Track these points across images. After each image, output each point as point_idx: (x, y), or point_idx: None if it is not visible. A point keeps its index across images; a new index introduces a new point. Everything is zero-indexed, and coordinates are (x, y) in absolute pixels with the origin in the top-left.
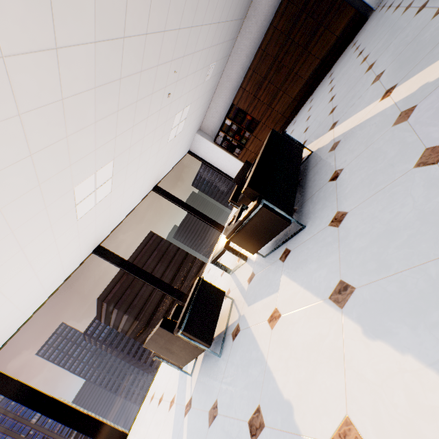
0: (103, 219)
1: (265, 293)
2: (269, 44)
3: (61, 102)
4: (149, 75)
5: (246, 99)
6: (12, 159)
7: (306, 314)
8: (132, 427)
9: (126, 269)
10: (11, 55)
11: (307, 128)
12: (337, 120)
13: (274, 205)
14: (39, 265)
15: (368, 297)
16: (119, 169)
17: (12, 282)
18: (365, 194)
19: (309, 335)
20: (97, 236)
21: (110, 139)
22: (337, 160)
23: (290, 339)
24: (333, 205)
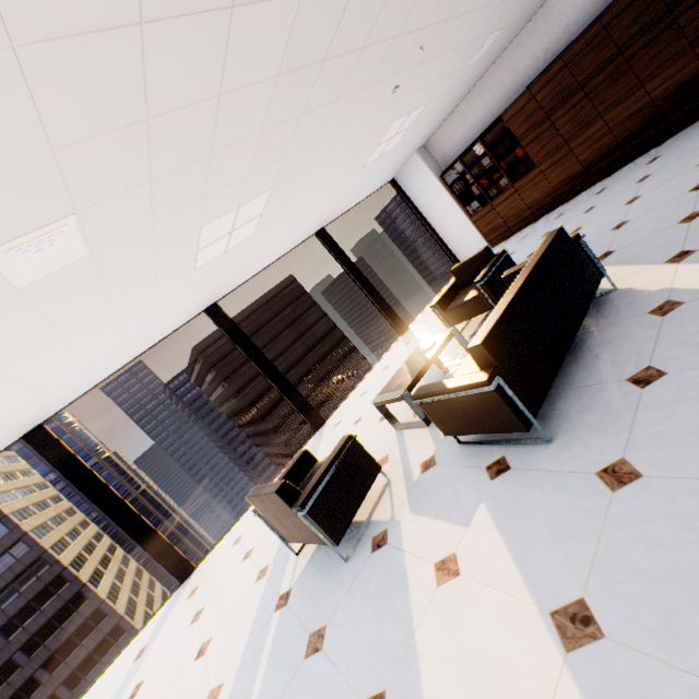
0: (231, 270)
1: (443, 511)
2: (623, 15)
3: (216, 100)
4: (375, 53)
5: (529, 116)
6: (123, 185)
7: (502, 609)
8: (202, 562)
9: (245, 351)
10: (155, 20)
11: (623, 224)
12: (692, 248)
13: (514, 390)
14: (129, 322)
15: (622, 672)
16: (276, 203)
17: (90, 341)
18: (693, 465)
19: (496, 650)
20: (215, 291)
21: (276, 159)
22: (661, 346)
23: (462, 629)
24: (618, 438)
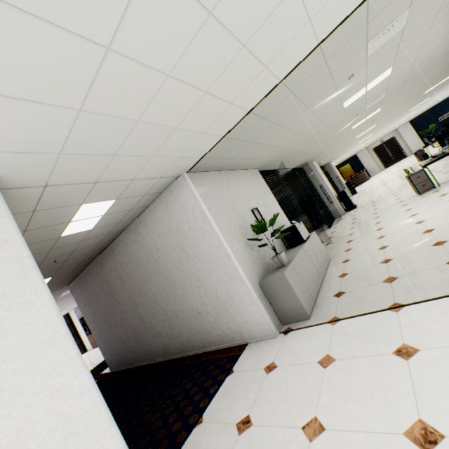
0: None
1: None
2: None
3: None
4: None
5: None
6: None
7: None
8: None
9: None
10: None
11: None
12: None
13: None
14: None
15: None
16: None
17: None
18: None
19: None
20: None
21: None
22: None
23: None
24: None
